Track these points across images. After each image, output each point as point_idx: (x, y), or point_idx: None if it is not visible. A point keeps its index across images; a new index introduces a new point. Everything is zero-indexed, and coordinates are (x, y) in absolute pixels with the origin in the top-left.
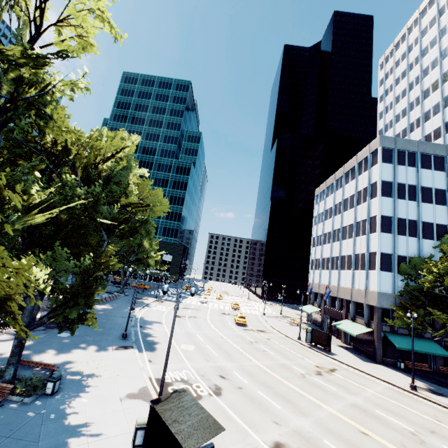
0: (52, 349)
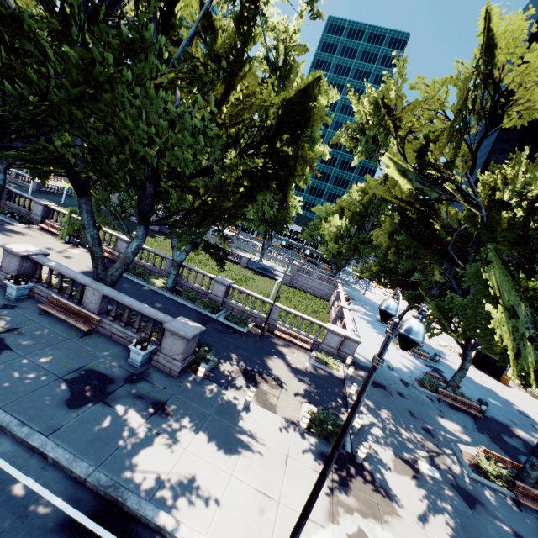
0: (377, 315)
